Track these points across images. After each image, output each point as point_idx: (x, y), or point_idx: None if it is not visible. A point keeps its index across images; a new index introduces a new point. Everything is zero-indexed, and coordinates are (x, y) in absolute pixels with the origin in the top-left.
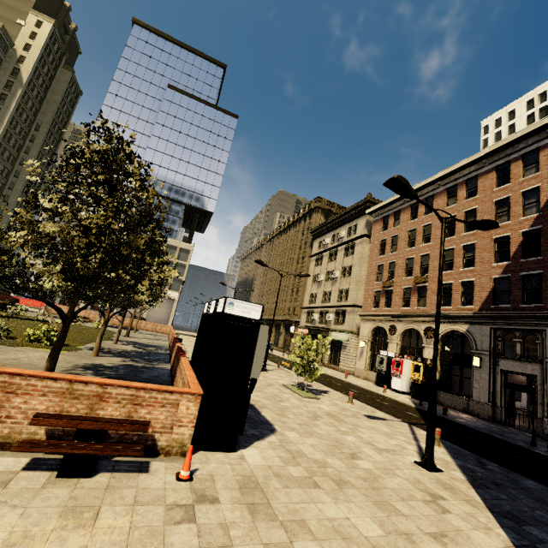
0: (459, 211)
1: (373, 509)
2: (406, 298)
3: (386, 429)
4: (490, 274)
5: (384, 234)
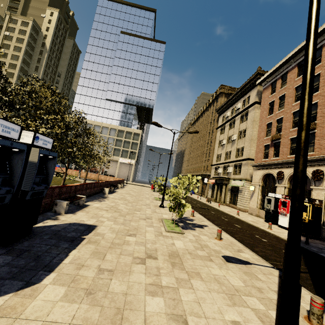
0: None
1: None
2: (293, 147)
3: (238, 282)
4: None
5: (272, 96)
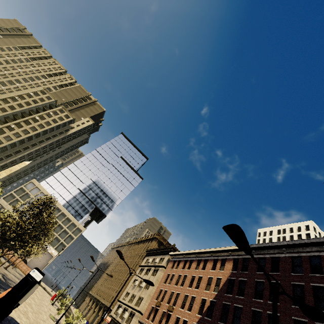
0: (197, 274)
1: None
2: (161, 318)
3: None
4: (193, 320)
5: (171, 270)
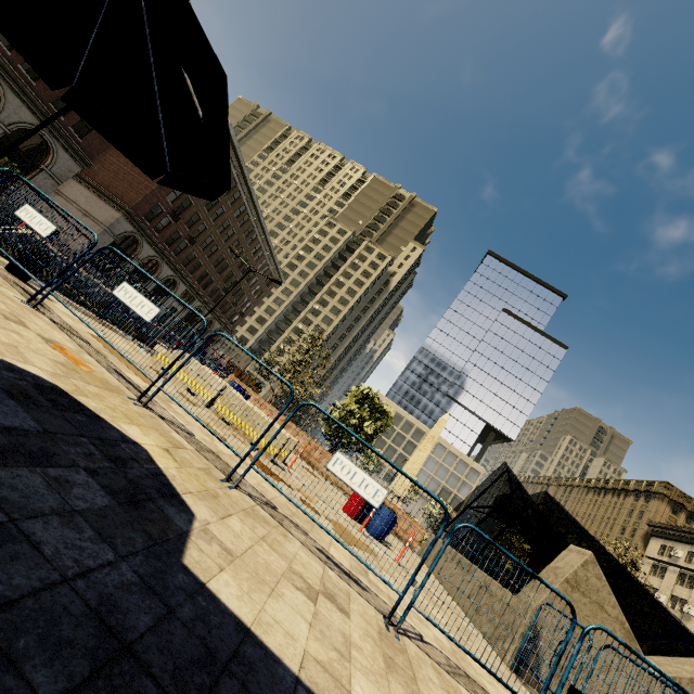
0: None
1: None
2: None
3: None
4: None
5: None
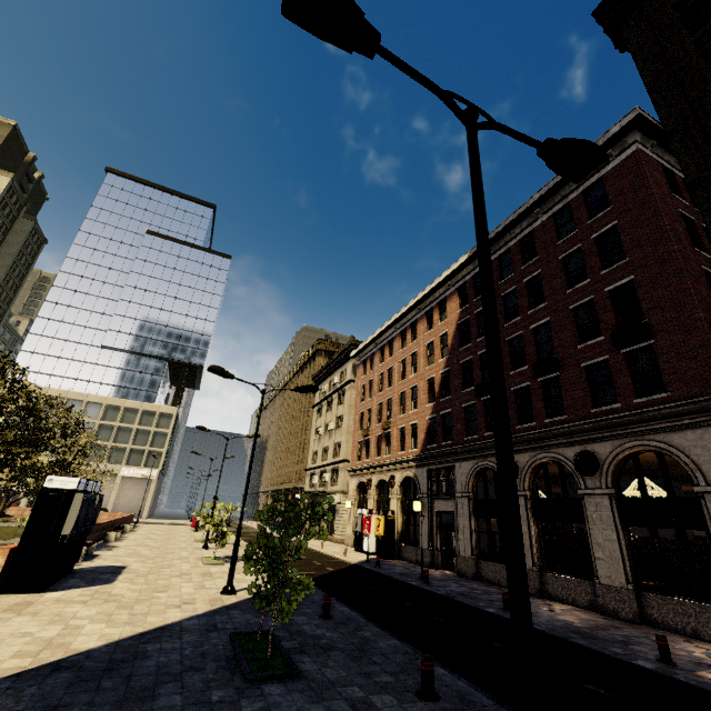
0: (407, 354)
1: (111, 608)
2: (379, 446)
3: (252, 578)
4: (425, 415)
5: (364, 378)
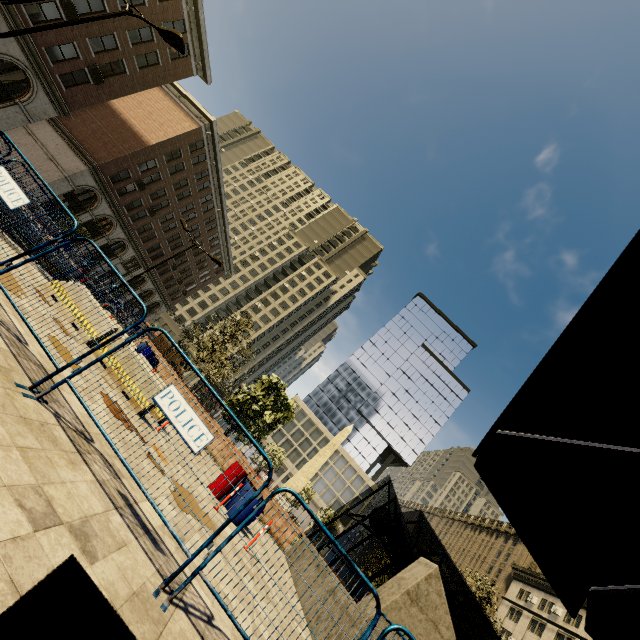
0: None
1: None
2: None
3: None
4: None
5: None
